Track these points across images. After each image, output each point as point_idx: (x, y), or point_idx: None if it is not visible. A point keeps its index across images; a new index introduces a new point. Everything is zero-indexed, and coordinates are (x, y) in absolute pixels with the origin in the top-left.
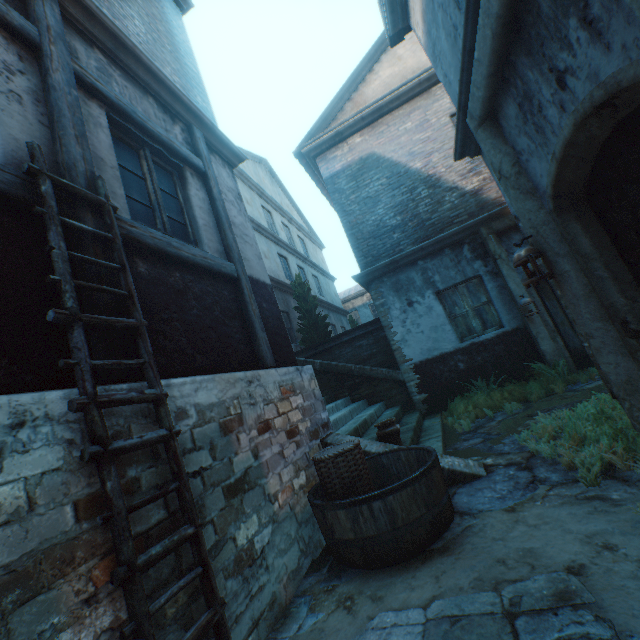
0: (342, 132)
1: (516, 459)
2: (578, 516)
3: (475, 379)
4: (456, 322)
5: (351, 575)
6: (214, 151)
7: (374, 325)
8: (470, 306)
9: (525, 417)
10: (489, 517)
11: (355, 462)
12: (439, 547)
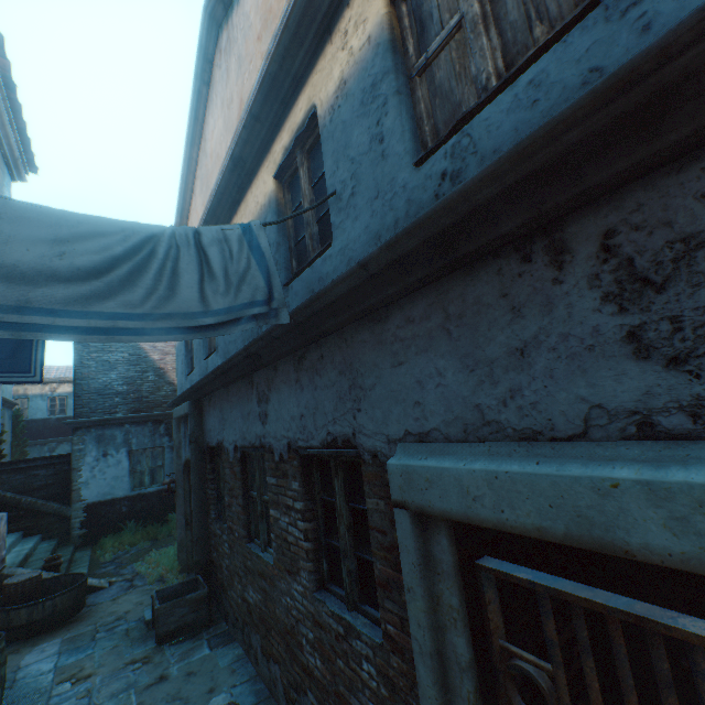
0: None
1: (129, 576)
2: (140, 596)
3: (131, 520)
4: (135, 475)
5: (16, 643)
6: None
7: (62, 459)
8: (150, 466)
9: (149, 551)
10: (103, 604)
11: (38, 583)
12: (73, 620)
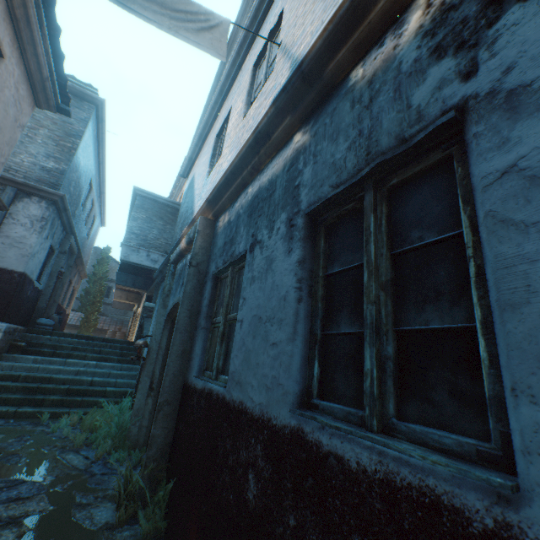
0: (192, 157)
1: None
2: None
3: None
4: None
5: None
6: (35, 195)
7: None
8: None
9: (21, 434)
10: None
11: None
12: None
